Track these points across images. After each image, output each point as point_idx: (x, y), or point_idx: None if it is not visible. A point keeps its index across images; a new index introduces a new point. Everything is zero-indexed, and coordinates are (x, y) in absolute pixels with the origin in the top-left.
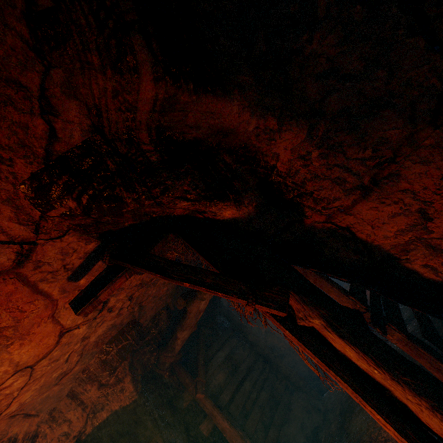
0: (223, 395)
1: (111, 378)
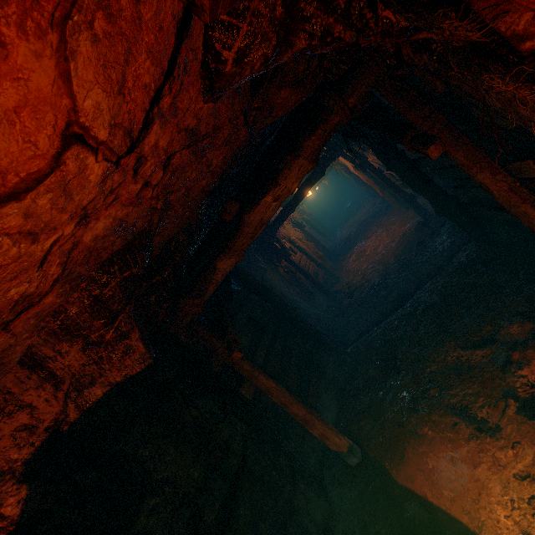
0: (257, 357)
1: (107, 333)
